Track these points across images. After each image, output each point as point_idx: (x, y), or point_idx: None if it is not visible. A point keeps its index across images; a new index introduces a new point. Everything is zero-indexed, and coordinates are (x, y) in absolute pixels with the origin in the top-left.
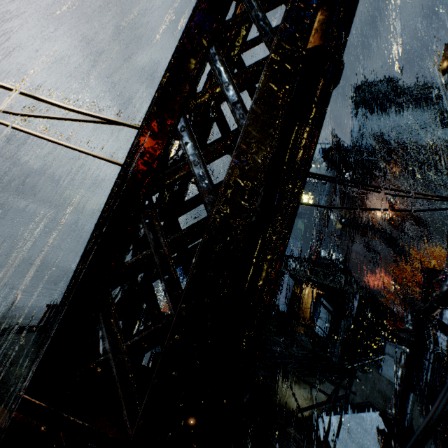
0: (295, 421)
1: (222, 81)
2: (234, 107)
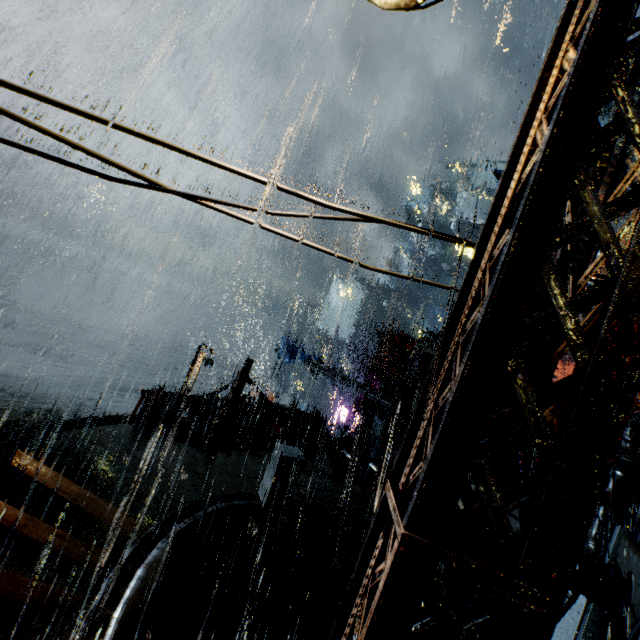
0: None
1: (592, 215)
2: (607, 249)
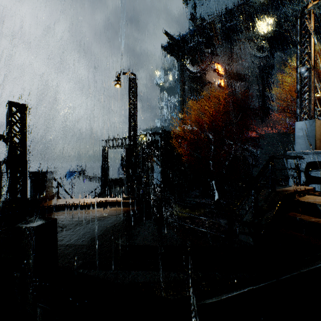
0: None
1: None
2: None
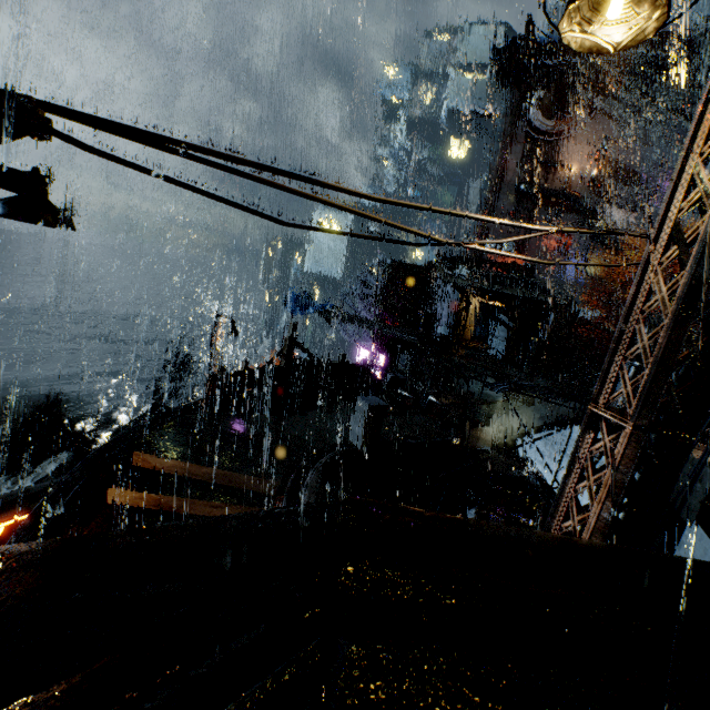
0: (493, 446)
1: None
2: None
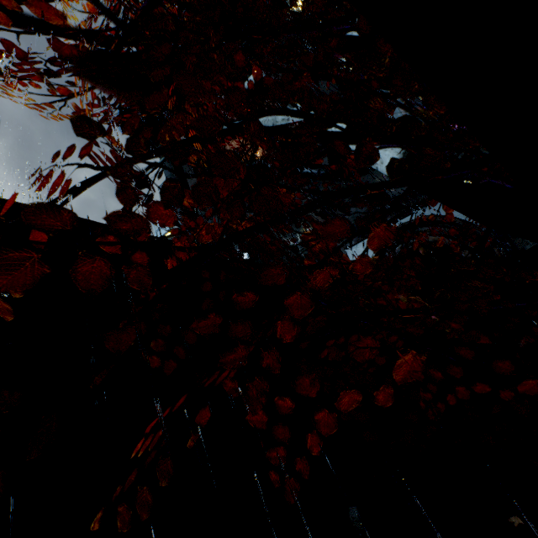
0: None
1: None
2: None
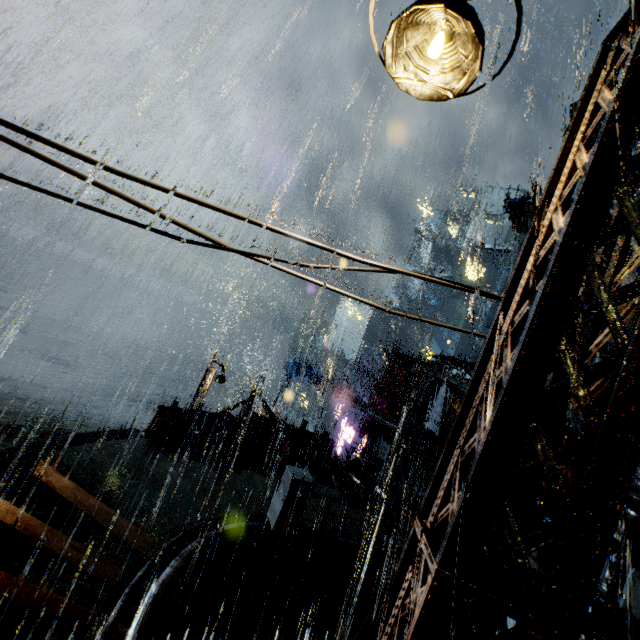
0: None
1: (601, 301)
2: (614, 330)
